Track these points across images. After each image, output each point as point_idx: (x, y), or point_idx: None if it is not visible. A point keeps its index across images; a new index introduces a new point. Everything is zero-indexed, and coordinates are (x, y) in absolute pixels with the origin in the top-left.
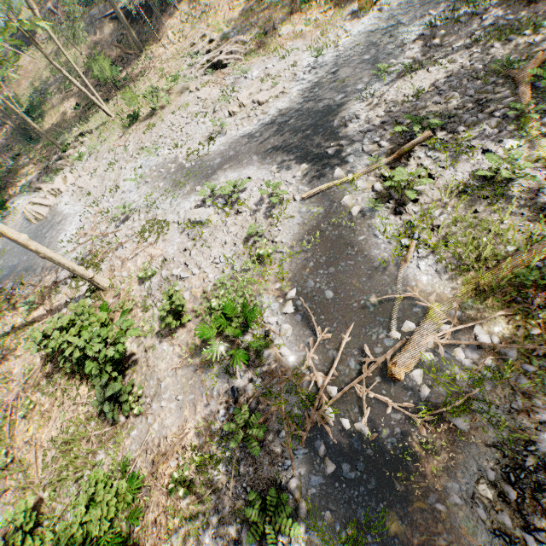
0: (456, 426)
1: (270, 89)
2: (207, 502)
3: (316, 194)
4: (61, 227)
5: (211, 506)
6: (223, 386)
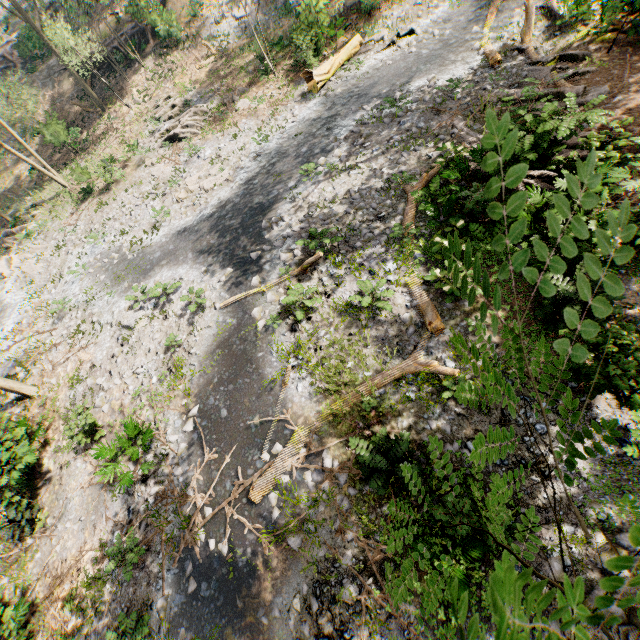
0: (291, 546)
1: (218, 174)
2: (89, 624)
3: (233, 303)
4: (1, 320)
5: (93, 627)
6: (122, 507)
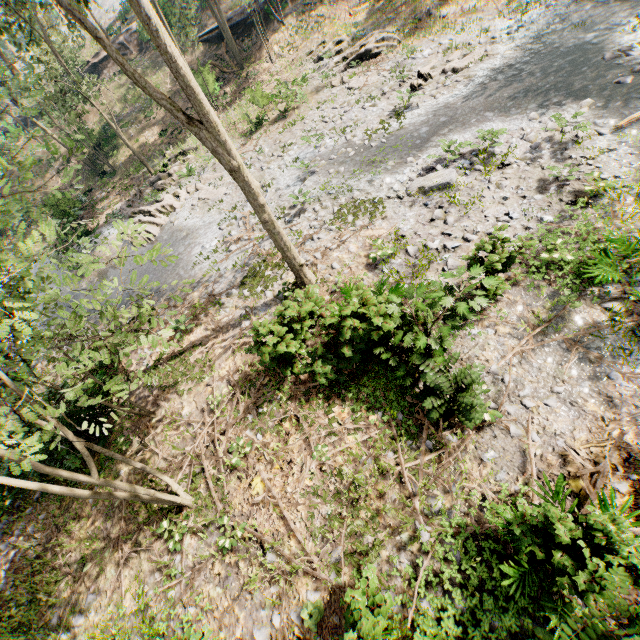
0: None
1: (463, 57)
2: None
3: (635, 122)
4: (191, 241)
5: None
6: None
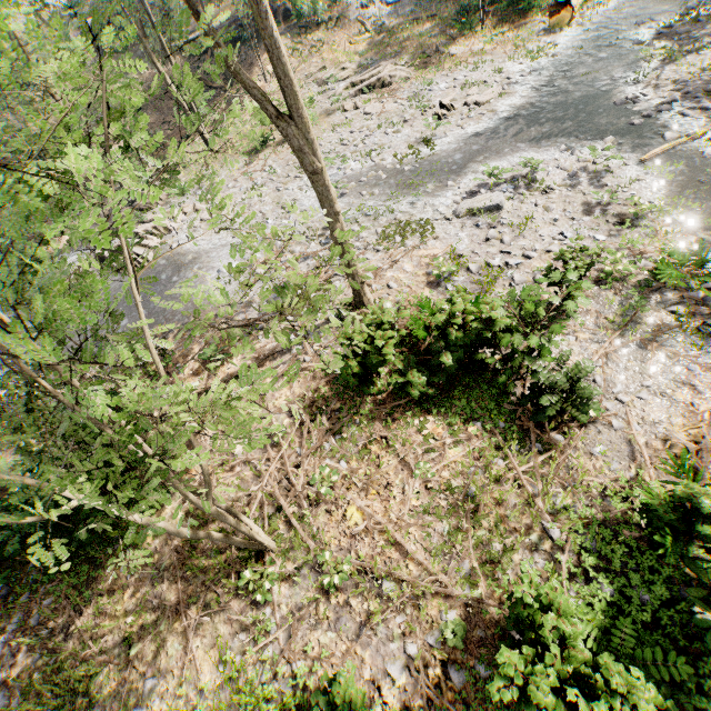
0: None
1: (482, 93)
2: None
3: (656, 157)
4: (201, 265)
5: None
6: None
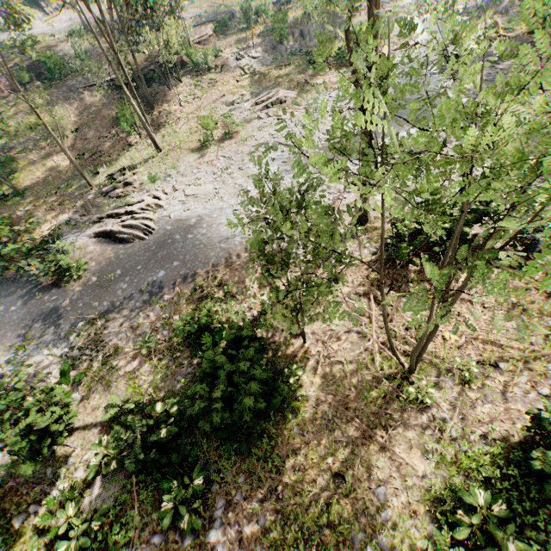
0: None
1: None
2: None
3: None
4: (209, 223)
5: None
6: None
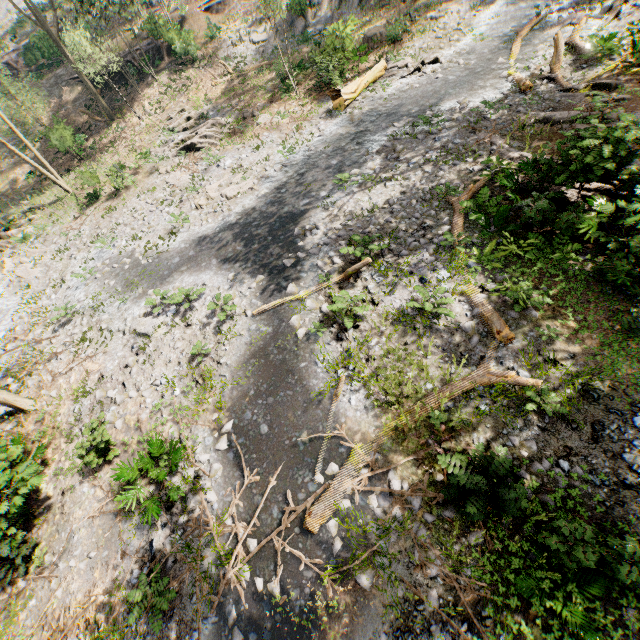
0: (360, 585)
1: (240, 183)
2: None
3: (267, 311)
4: None
5: None
6: (142, 540)
